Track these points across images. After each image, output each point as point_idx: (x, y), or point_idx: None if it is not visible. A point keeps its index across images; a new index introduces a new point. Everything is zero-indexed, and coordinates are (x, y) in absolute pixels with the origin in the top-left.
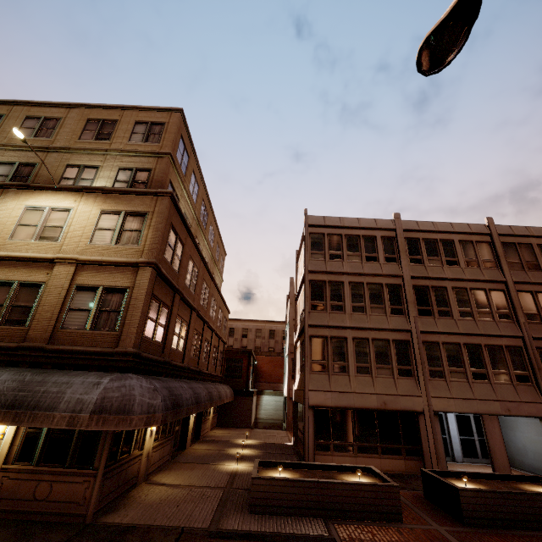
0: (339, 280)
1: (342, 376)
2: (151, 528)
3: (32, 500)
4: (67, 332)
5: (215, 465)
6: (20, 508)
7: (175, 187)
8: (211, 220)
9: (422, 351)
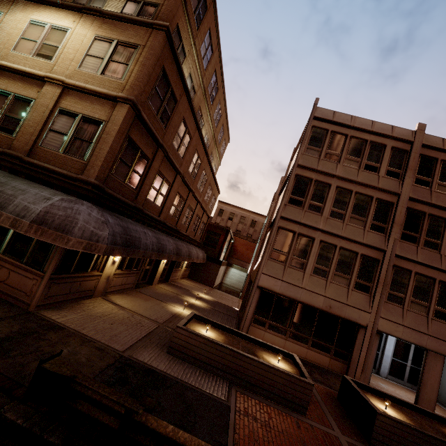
0: (326, 182)
1: (297, 271)
2: (75, 333)
3: None
4: (44, 150)
5: (166, 304)
6: None
7: (183, 37)
8: (220, 98)
9: (389, 274)
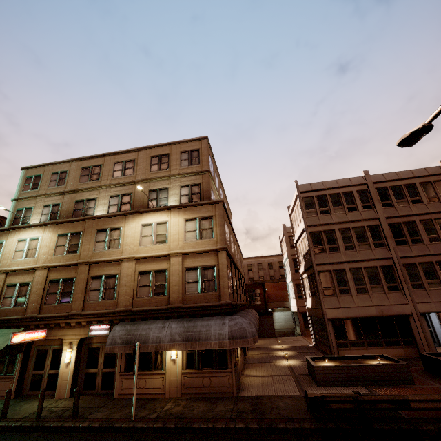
0: (331, 229)
1: (347, 296)
2: (269, 396)
3: (203, 387)
4: (189, 296)
5: (273, 363)
6: (198, 391)
7: (212, 189)
8: (224, 197)
9: (403, 272)
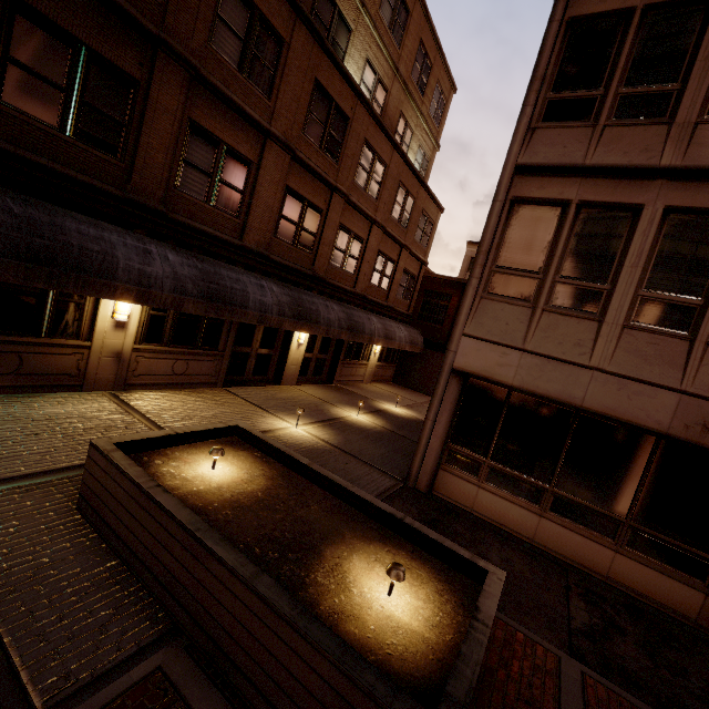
0: None
1: (576, 319)
2: None
3: None
4: None
5: (266, 414)
6: None
7: None
8: None
9: None
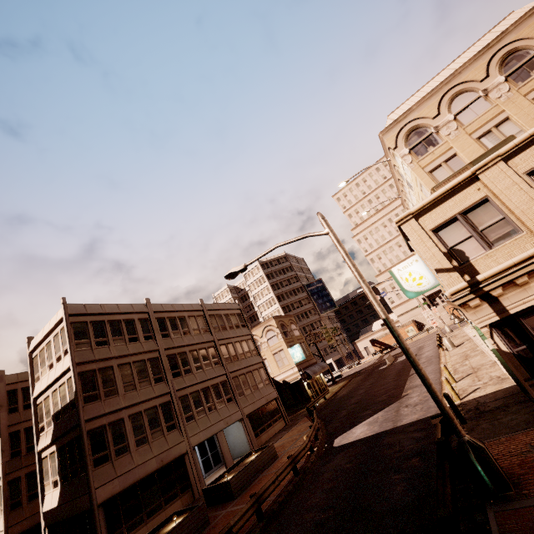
0: (108, 365)
1: (125, 456)
2: None
3: None
4: None
5: None
6: None
7: None
8: None
9: (180, 405)
